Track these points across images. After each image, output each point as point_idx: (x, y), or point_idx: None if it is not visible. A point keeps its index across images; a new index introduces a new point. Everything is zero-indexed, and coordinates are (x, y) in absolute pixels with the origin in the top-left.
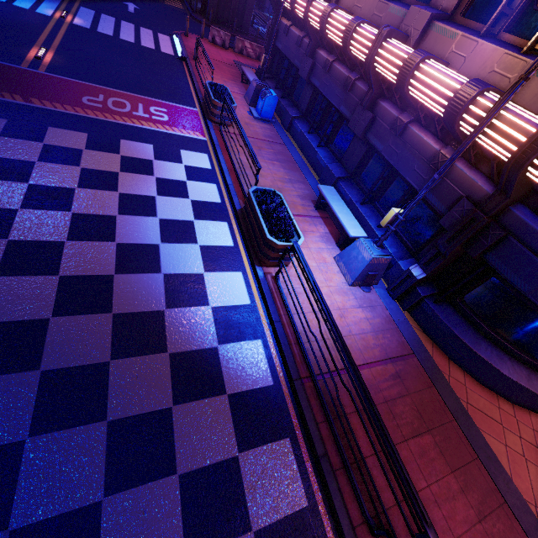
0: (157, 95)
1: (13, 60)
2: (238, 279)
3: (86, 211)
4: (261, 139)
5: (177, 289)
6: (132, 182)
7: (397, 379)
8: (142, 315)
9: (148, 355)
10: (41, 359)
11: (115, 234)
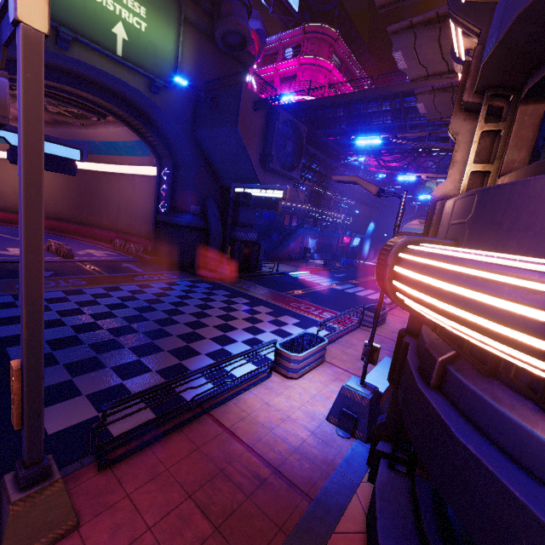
0: (339, 310)
1: (282, 291)
2: (251, 368)
3: (231, 324)
4: (393, 340)
5: (219, 353)
6: (265, 325)
7: (257, 480)
8: (194, 350)
9: (175, 357)
10: (157, 340)
11: (229, 332)
